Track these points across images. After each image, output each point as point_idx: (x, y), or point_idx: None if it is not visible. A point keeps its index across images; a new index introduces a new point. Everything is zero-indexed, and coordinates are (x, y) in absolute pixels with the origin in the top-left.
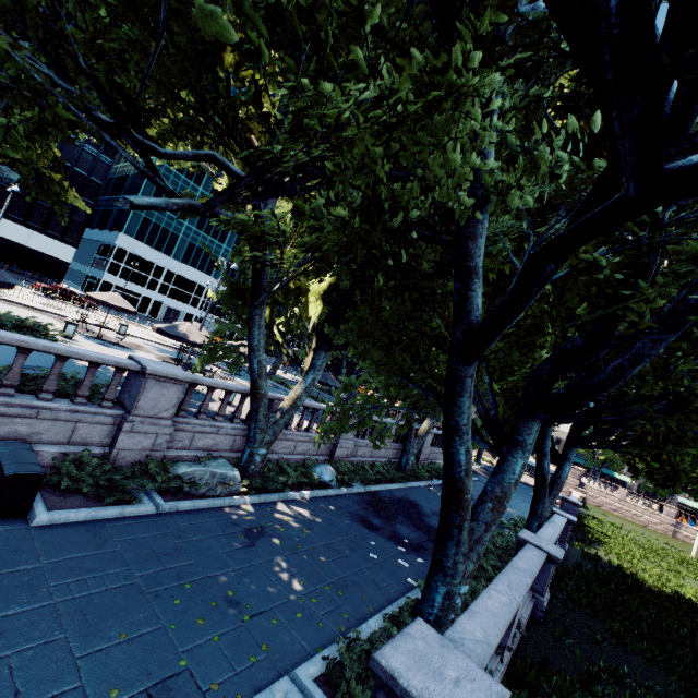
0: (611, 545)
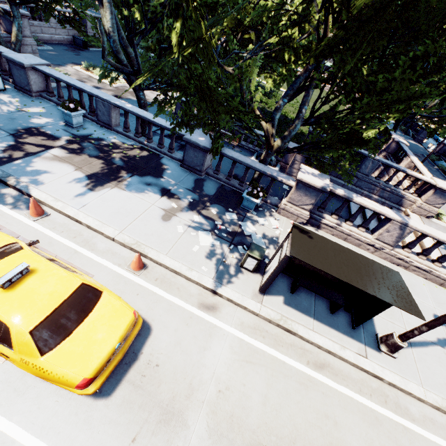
0: None
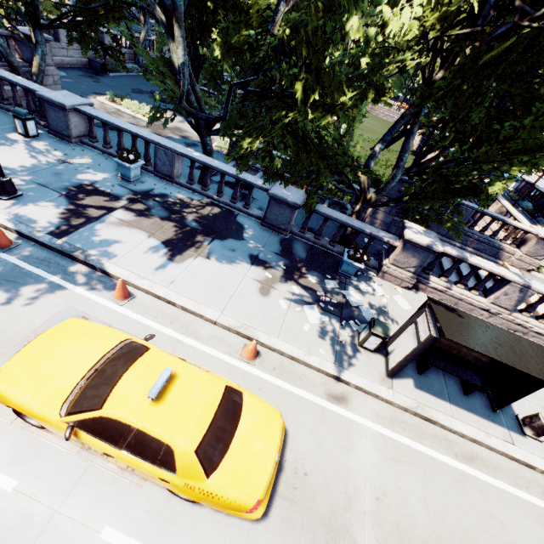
0: None
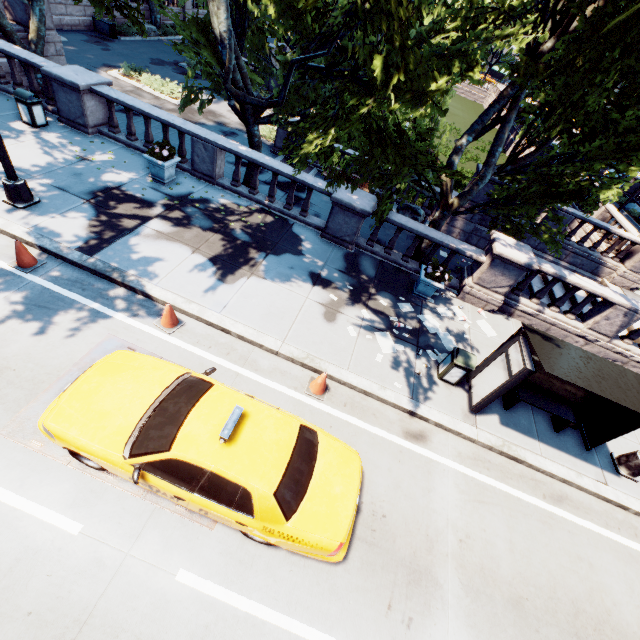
0: None
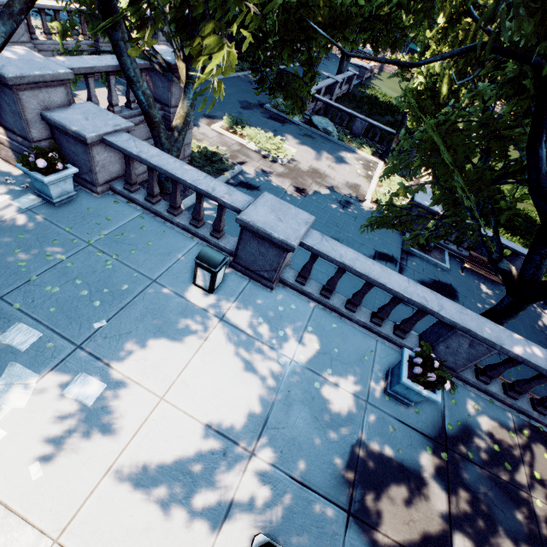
0: (376, 89)
